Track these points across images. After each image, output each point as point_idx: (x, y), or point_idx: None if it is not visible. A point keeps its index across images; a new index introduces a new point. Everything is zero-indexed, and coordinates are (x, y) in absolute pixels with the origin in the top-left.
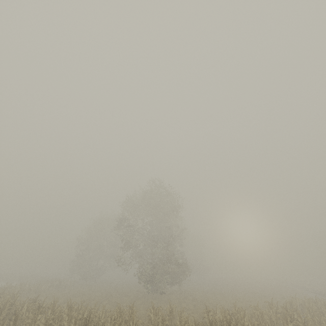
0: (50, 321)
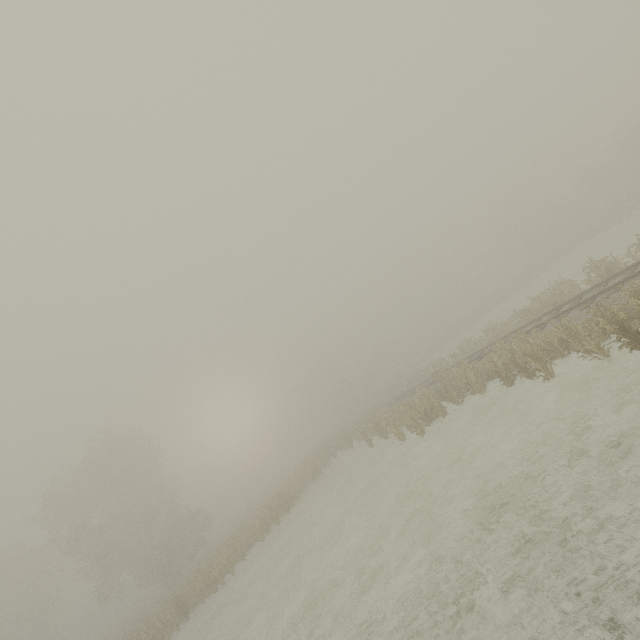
0: (142, 638)
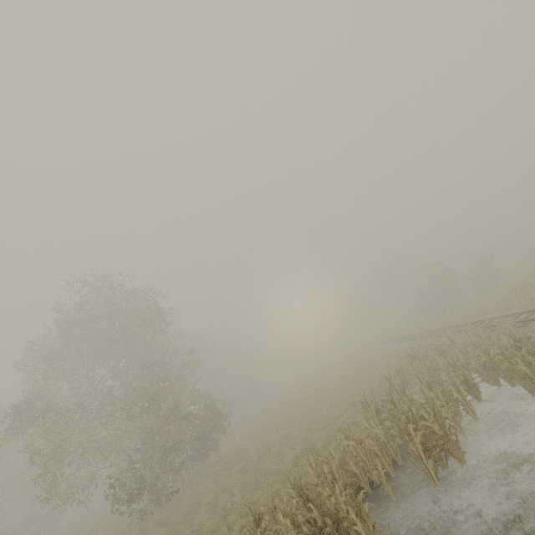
0: None
